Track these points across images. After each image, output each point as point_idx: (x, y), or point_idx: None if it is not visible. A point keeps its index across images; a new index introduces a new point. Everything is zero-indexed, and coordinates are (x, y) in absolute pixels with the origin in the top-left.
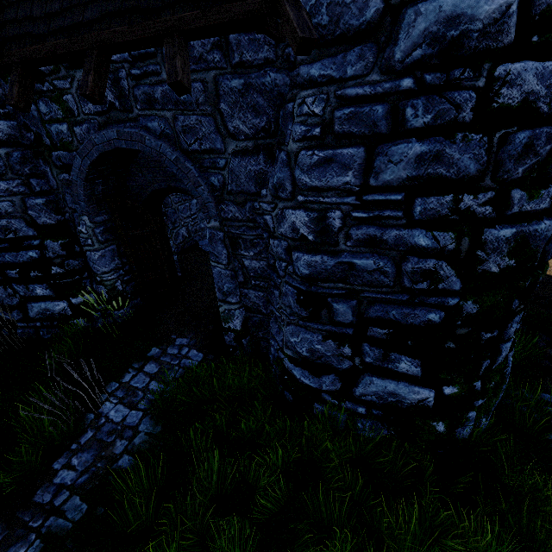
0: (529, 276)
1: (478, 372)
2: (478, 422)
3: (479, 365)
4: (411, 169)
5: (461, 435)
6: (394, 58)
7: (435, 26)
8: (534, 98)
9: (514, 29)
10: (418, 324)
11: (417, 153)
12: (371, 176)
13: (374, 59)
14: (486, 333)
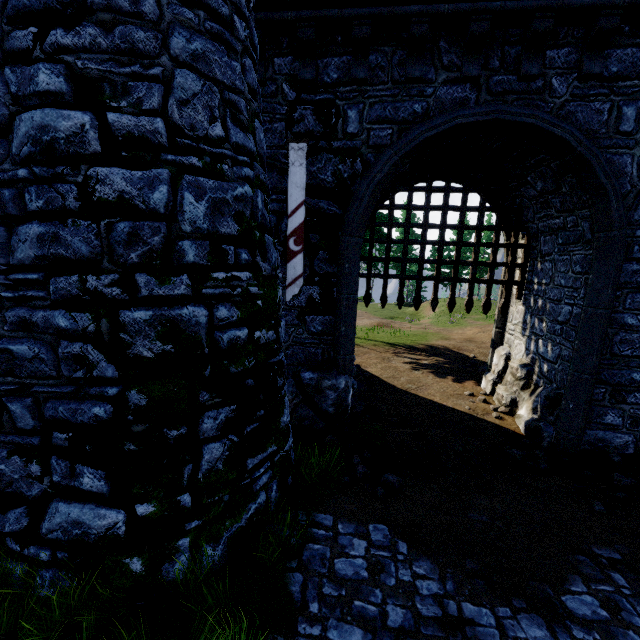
0: (208, 365)
1: (181, 482)
2: (199, 553)
3: (181, 472)
4: (37, 248)
5: (172, 574)
6: (13, 152)
7: (33, 131)
8: (130, 197)
9: (98, 143)
10: (89, 422)
11: (37, 233)
12: (11, 254)
13: (7, 152)
14: (170, 430)
